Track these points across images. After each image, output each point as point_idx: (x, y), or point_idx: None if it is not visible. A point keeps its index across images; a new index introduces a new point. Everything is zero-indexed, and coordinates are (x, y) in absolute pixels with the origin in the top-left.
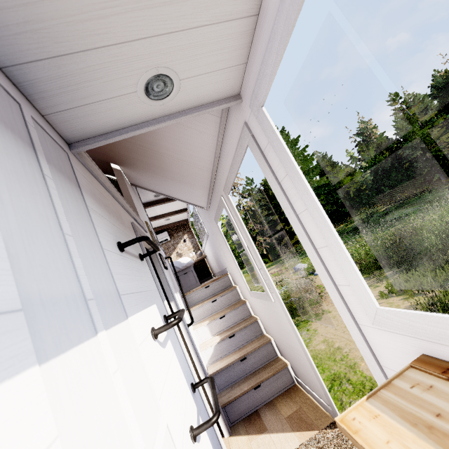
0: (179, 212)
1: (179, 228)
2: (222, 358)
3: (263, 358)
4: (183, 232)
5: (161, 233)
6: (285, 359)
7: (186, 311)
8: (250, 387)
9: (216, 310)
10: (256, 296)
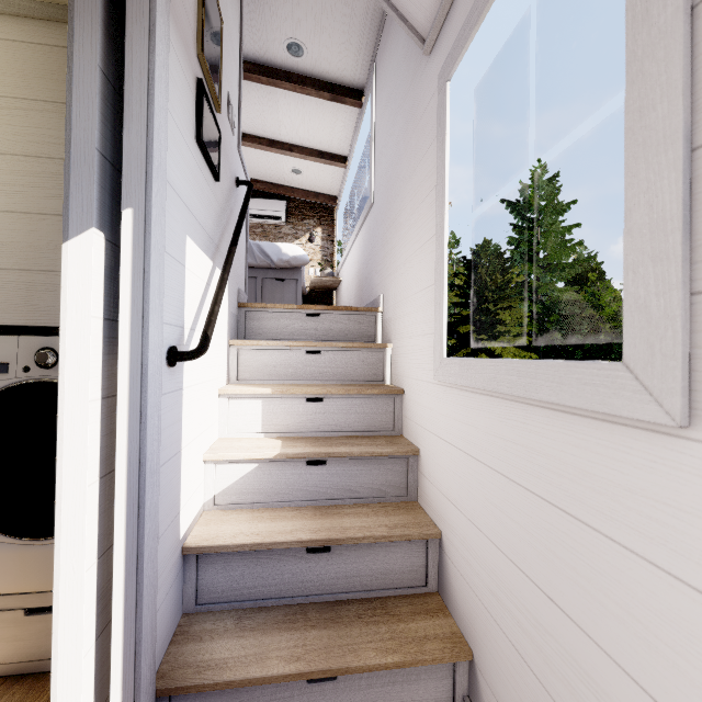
0: (328, 159)
1: (313, 209)
2: (259, 509)
3: (381, 574)
4: (316, 221)
5: (273, 200)
6: (454, 623)
7: (227, 338)
8: (295, 672)
9: (307, 377)
10: (474, 377)
